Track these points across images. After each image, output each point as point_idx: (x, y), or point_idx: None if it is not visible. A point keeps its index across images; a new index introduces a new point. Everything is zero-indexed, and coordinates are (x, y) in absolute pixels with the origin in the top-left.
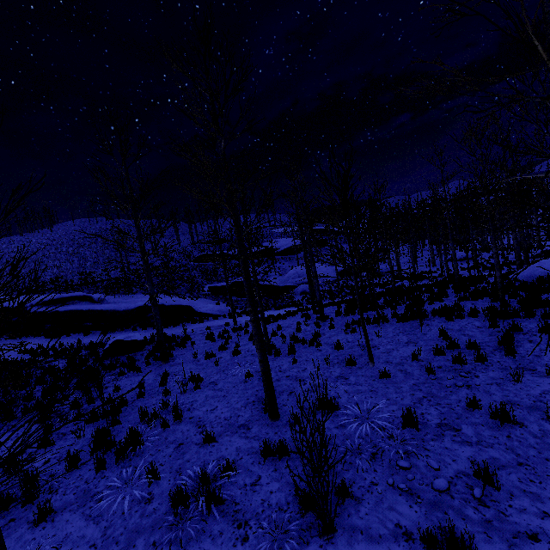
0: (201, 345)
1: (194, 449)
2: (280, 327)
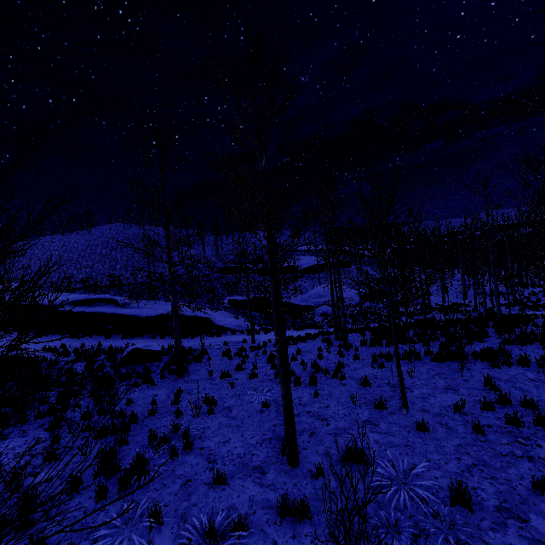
0: (217, 361)
1: (202, 490)
2: (300, 351)
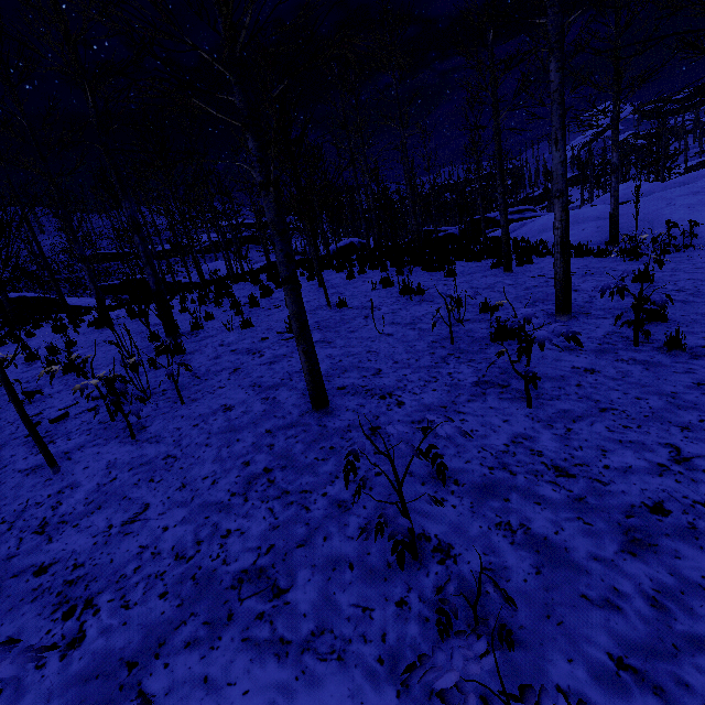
0: None
1: None
2: None
